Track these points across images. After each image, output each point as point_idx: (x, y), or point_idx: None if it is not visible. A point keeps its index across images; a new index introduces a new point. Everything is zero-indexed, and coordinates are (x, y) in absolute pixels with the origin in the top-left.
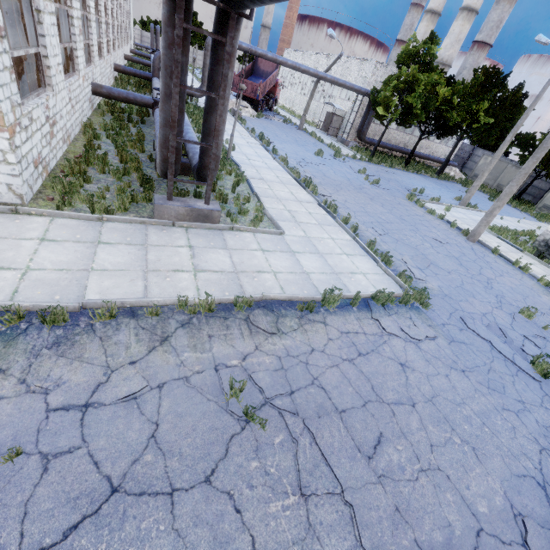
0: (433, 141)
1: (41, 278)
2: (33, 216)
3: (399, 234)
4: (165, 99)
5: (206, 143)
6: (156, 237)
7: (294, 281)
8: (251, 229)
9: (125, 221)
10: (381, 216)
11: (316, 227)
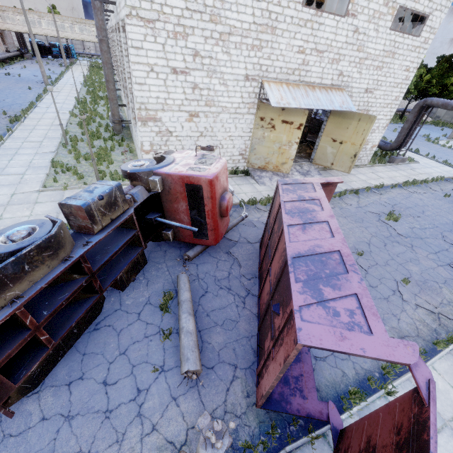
0: (406, 99)
1: (403, 178)
2: (374, 167)
3: (444, 157)
4: (406, 129)
5: (408, 138)
6: (400, 168)
7: (441, 174)
8: (412, 162)
9: (388, 165)
10: (430, 151)
11: (421, 159)
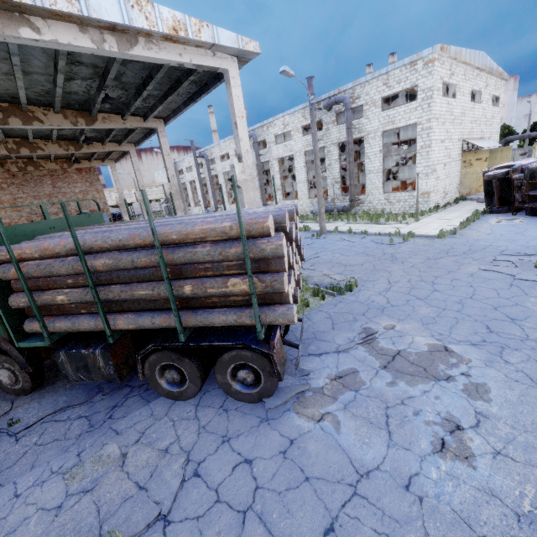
0: None
1: None
2: None
3: None
4: None
5: None
6: None
7: None
8: None
9: None
10: None
11: None
